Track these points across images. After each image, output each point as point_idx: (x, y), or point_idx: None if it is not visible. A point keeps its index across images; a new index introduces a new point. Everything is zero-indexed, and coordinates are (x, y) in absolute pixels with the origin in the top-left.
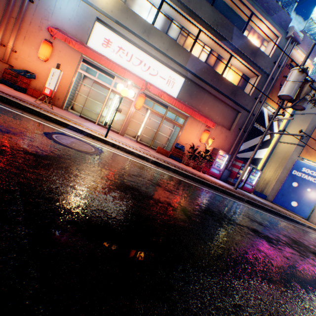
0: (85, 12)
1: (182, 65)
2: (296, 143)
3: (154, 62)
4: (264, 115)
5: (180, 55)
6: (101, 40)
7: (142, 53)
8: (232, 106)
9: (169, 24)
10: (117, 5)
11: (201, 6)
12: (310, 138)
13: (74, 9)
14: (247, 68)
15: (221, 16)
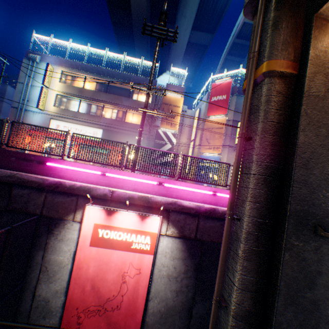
0: (45, 118)
1: (98, 124)
2: (198, 144)
3: (84, 127)
4: (161, 134)
5: (95, 119)
6: (55, 126)
7: (76, 125)
8: (137, 135)
9: (90, 107)
10: (59, 110)
11: (100, 95)
12: (203, 138)
13: (41, 118)
14: (139, 112)
15: (113, 95)
